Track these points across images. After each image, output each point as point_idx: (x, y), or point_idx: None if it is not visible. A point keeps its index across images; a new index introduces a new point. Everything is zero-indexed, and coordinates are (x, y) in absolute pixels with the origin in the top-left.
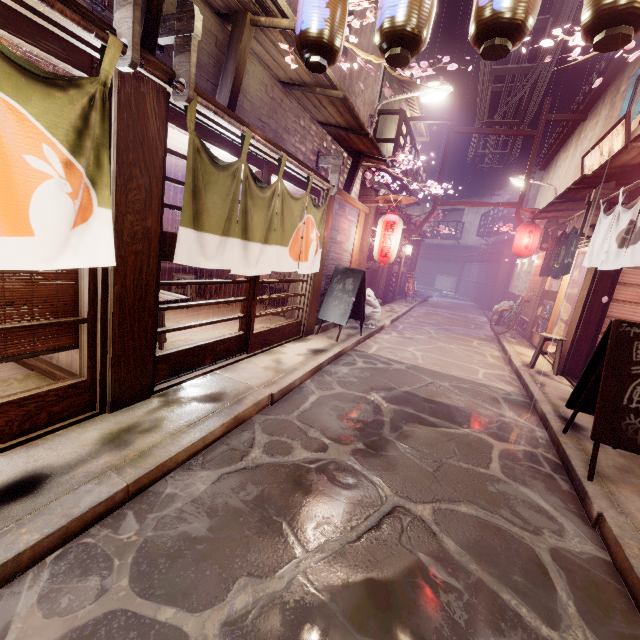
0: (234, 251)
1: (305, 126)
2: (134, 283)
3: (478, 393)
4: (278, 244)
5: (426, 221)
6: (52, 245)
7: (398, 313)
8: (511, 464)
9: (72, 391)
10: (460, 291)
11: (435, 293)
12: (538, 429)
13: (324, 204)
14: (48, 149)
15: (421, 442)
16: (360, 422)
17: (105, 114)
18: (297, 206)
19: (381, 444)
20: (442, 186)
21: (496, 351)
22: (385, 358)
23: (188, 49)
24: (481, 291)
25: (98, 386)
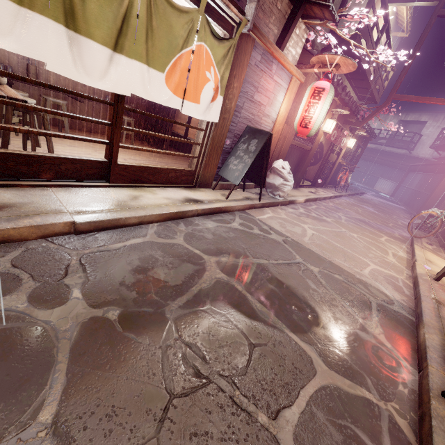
0: (49, 38)
1: None
2: None
3: (349, 290)
4: (143, 61)
5: (375, 114)
6: None
7: (319, 195)
8: (323, 421)
9: None
10: (396, 195)
11: (372, 192)
12: (406, 365)
13: (231, 39)
14: None
15: (208, 335)
16: (155, 282)
17: None
18: (180, 21)
19: (145, 320)
20: (395, 52)
21: (403, 252)
22: (268, 226)
23: None
24: (416, 198)
25: None
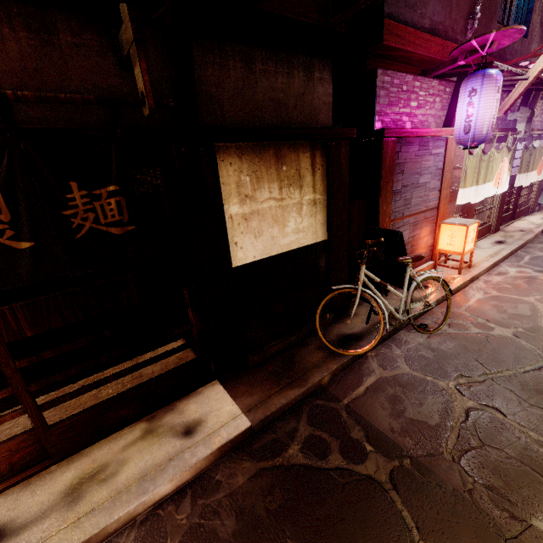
0: (524, 178)
1: (542, 108)
2: (503, 195)
3: None
4: (534, 170)
5: None
6: (502, 187)
7: None
8: None
9: (489, 226)
10: None
11: None
12: None
13: None
14: (506, 165)
15: None
16: None
17: (513, 151)
18: (542, 150)
19: None
20: None
21: None
22: None
23: (530, 122)
24: None
25: (492, 226)
